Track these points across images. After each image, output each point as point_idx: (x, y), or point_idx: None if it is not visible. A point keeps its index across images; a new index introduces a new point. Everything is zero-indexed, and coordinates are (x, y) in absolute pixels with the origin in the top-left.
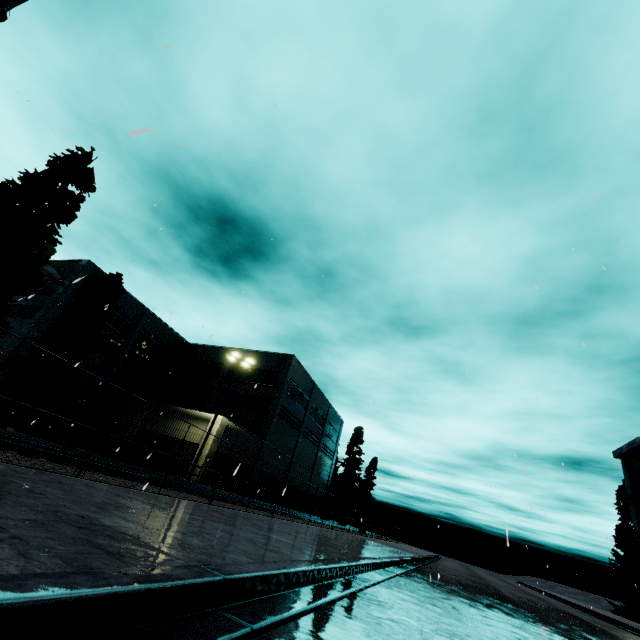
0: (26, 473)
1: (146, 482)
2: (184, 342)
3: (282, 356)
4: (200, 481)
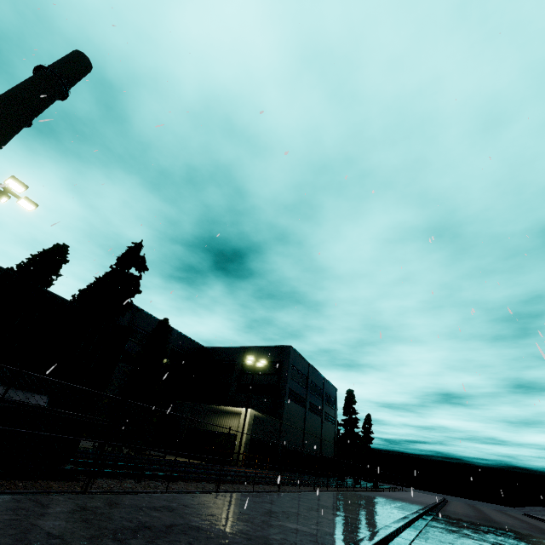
0: (215, 499)
1: (239, 482)
2: (202, 347)
3: (281, 348)
4: (243, 465)
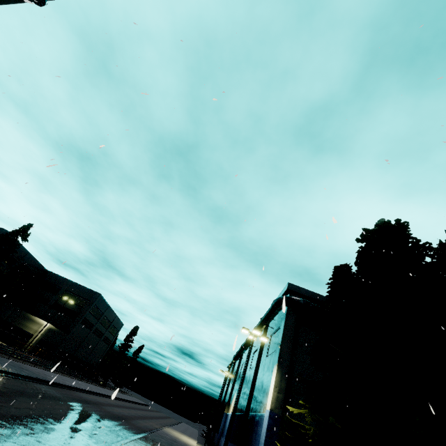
0: (7, 360)
1: (18, 358)
2: (44, 269)
3: (94, 292)
4: (28, 352)
